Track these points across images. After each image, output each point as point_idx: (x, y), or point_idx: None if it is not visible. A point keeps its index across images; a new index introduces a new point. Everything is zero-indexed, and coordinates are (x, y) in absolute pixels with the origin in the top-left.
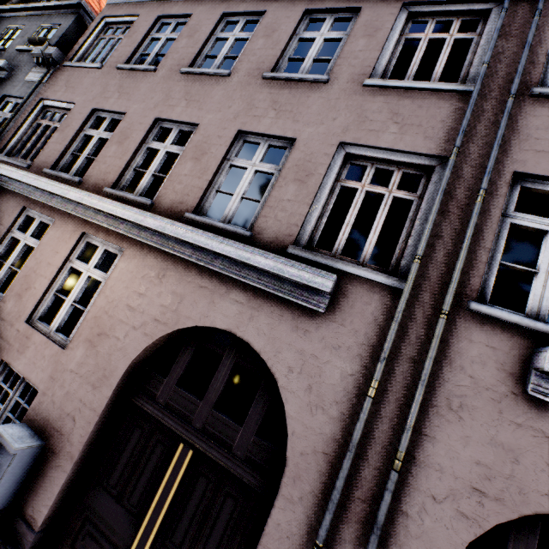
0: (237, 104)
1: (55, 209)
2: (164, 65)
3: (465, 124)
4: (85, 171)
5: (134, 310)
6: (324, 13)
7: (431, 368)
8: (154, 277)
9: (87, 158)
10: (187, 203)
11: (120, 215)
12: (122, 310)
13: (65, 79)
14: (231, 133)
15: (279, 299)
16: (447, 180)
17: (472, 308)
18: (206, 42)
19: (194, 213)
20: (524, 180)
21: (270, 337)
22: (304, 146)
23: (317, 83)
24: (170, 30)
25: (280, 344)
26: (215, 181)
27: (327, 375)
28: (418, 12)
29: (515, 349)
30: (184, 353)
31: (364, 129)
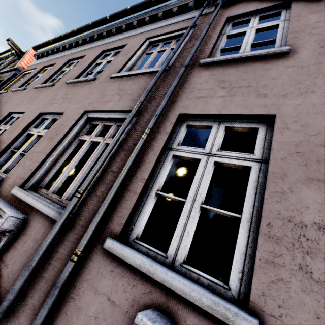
0: (48, 98)
1: None
2: (31, 86)
3: (149, 87)
4: None
5: None
6: (112, 51)
7: None
8: None
9: None
10: None
11: None
12: None
13: None
14: (36, 114)
15: None
16: (125, 124)
17: (105, 246)
18: (55, 73)
19: None
20: (190, 120)
21: None
22: (66, 116)
23: (90, 81)
24: (46, 71)
25: None
26: (14, 144)
27: None
28: (154, 41)
29: (134, 307)
30: None
31: (101, 101)
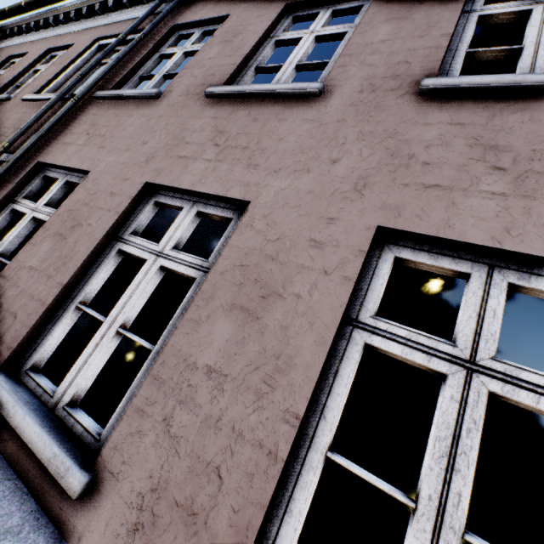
0: None
1: None
2: None
3: (26, 123)
4: None
5: None
6: (61, 51)
7: None
8: None
9: None
10: None
11: None
12: None
13: None
14: None
15: None
16: None
17: None
18: None
19: None
20: (50, 170)
21: None
22: None
23: (5, 101)
24: None
25: None
26: None
27: None
28: (105, 44)
29: None
30: None
31: None
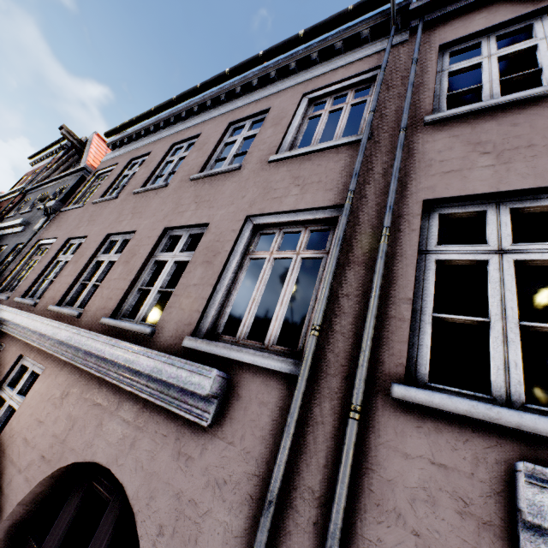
0: (168, 206)
1: (9, 335)
2: (124, 192)
3: (357, 167)
4: (80, 293)
5: (28, 444)
6: (245, 121)
7: (343, 519)
8: (58, 398)
9: (52, 281)
10: (108, 307)
11: (43, 331)
12: (18, 445)
13: (58, 221)
14: (158, 232)
15: (166, 411)
16: (343, 227)
17: (395, 395)
18: (157, 167)
19: (113, 316)
20: (441, 207)
21: (148, 472)
22: (216, 227)
23: (232, 172)
24: (137, 166)
25: (157, 483)
26: (140, 279)
27: (205, 538)
28: (316, 96)
29: (482, 466)
30: (69, 504)
31: (269, 198)
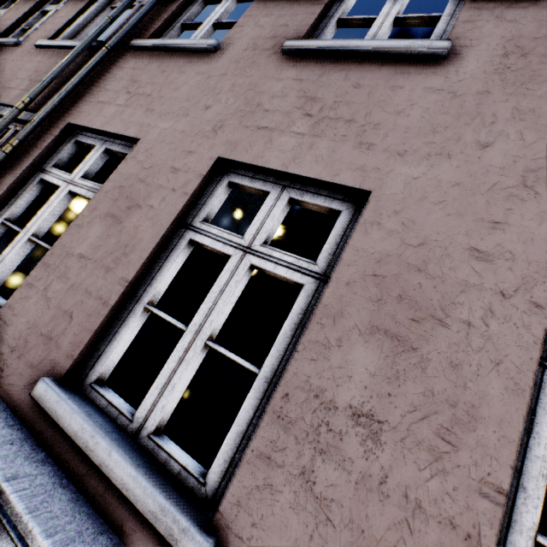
0: None
1: None
2: None
3: (49, 74)
4: None
5: None
6: None
7: None
8: None
9: None
10: None
11: None
12: None
13: None
14: None
15: None
16: None
17: None
18: None
19: None
20: (82, 134)
21: None
22: None
23: (12, 47)
24: None
25: None
26: None
27: None
28: None
29: None
30: None
31: (7, 86)
